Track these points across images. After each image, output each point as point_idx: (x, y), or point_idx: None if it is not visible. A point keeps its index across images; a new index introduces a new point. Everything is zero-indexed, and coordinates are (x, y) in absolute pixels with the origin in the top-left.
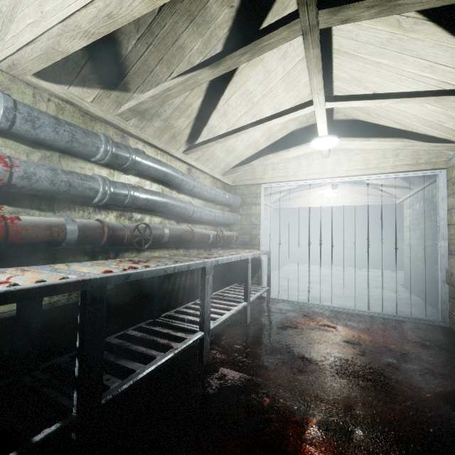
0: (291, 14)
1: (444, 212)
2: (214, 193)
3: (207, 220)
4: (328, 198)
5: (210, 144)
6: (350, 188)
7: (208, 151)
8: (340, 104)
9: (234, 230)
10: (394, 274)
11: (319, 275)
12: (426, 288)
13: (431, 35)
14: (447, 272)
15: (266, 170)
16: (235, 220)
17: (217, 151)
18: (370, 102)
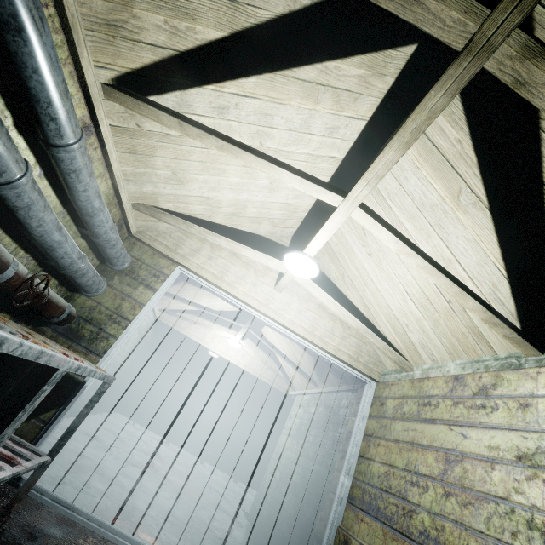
0: (481, 0)
1: (360, 436)
2: (98, 206)
3: (34, 234)
4: (228, 347)
5: (166, 118)
6: (255, 349)
7: (149, 138)
8: (369, 223)
9: (76, 304)
10: (237, 487)
11: (150, 453)
12: (284, 538)
13: (478, 227)
14: (339, 533)
15: (198, 252)
16: (94, 286)
17: (161, 155)
18: (401, 245)
